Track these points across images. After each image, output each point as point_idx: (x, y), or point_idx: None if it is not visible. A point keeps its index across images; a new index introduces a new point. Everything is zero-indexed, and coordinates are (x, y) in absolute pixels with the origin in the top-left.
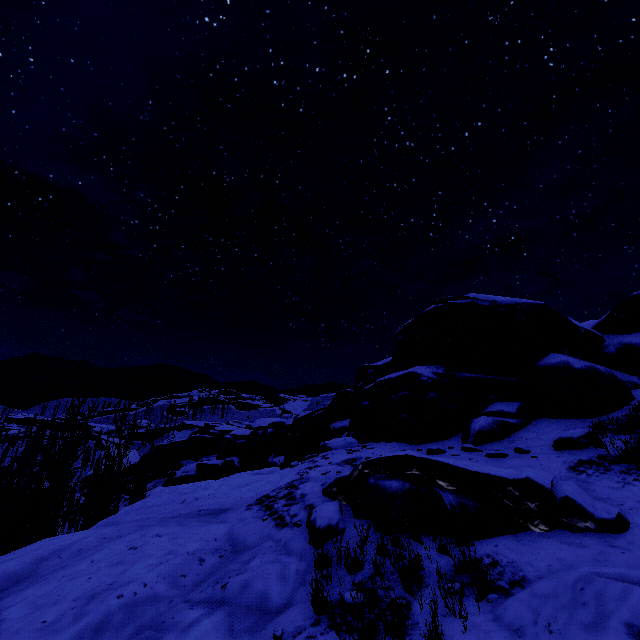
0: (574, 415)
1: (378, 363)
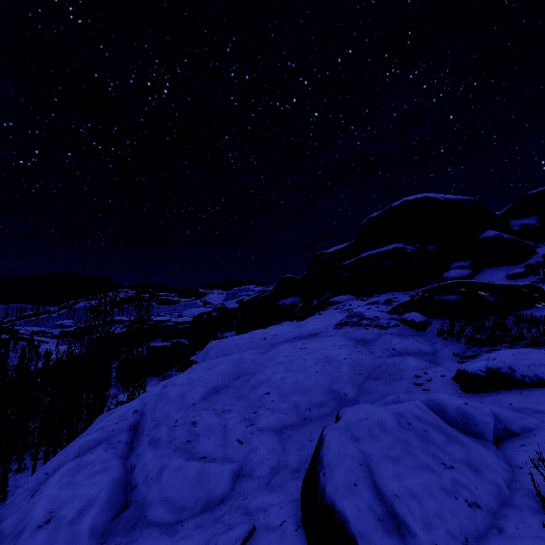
0: (508, 264)
1: (330, 250)
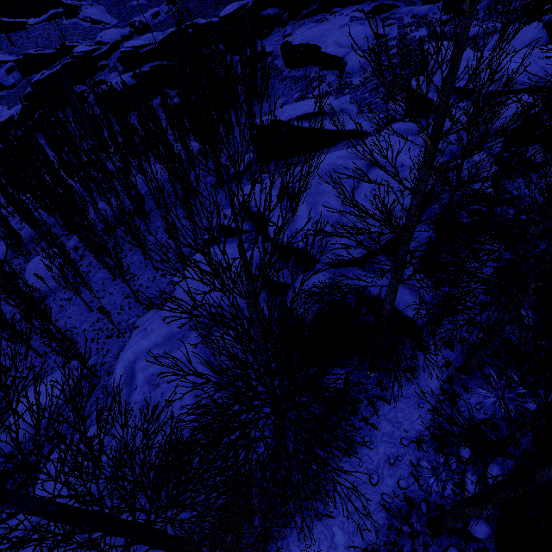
0: None
1: None
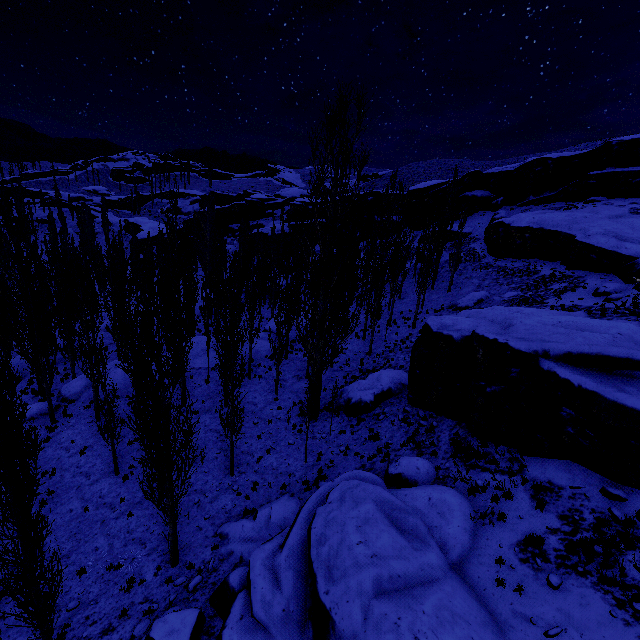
0: None
1: (552, 156)
